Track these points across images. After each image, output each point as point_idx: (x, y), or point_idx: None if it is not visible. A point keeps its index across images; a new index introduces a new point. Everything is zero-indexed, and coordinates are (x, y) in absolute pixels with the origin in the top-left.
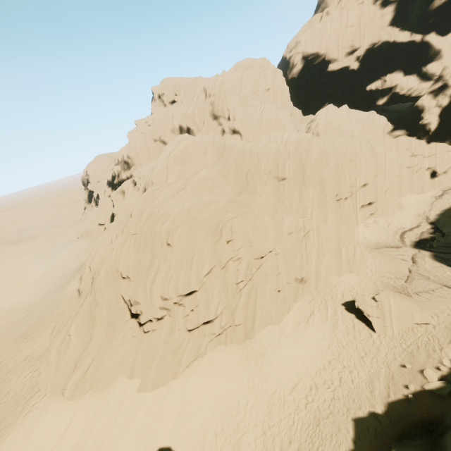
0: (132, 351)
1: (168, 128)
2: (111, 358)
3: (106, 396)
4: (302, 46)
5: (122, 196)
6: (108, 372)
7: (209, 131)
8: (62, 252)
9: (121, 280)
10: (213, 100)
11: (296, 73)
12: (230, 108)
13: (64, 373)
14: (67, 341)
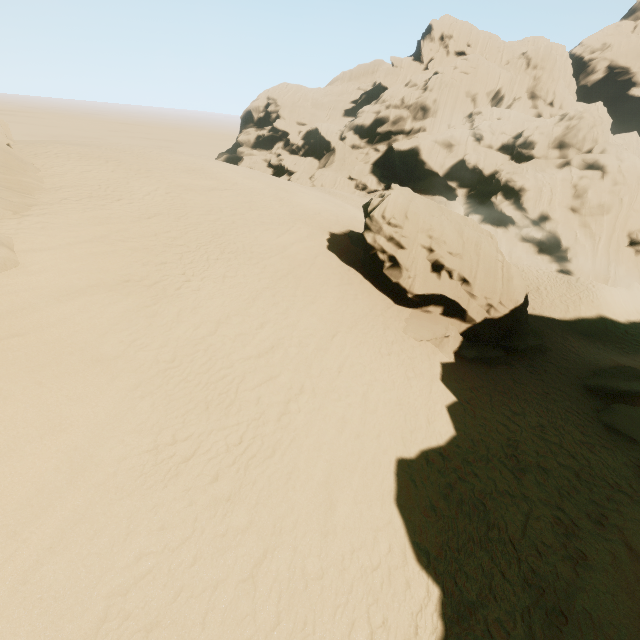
0: (632, 270)
1: (489, 87)
2: (621, 270)
3: (634, 291)
4: (613, 52)
5: (444, 149)
6: (624, 278)
7: (525, 110)
8: (340, 194)
9: (632, 211)
10: (539, 74)
11: (592, 82)
12: (558, 92)
13: (601, 268)
14: (596, 246)
